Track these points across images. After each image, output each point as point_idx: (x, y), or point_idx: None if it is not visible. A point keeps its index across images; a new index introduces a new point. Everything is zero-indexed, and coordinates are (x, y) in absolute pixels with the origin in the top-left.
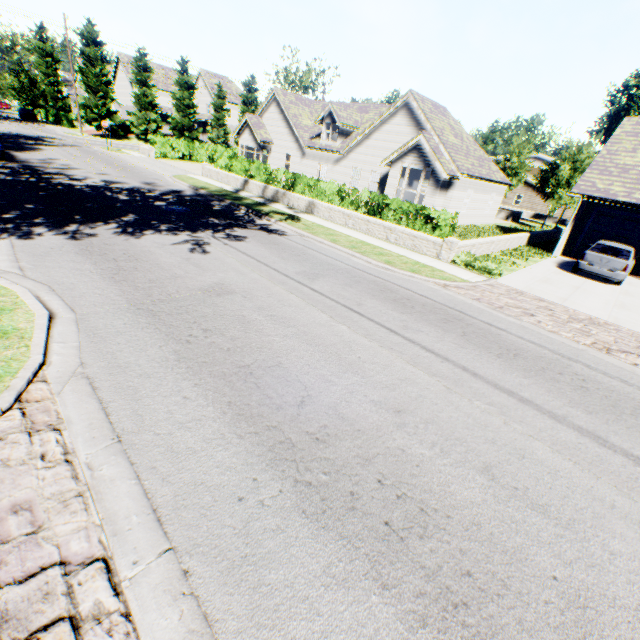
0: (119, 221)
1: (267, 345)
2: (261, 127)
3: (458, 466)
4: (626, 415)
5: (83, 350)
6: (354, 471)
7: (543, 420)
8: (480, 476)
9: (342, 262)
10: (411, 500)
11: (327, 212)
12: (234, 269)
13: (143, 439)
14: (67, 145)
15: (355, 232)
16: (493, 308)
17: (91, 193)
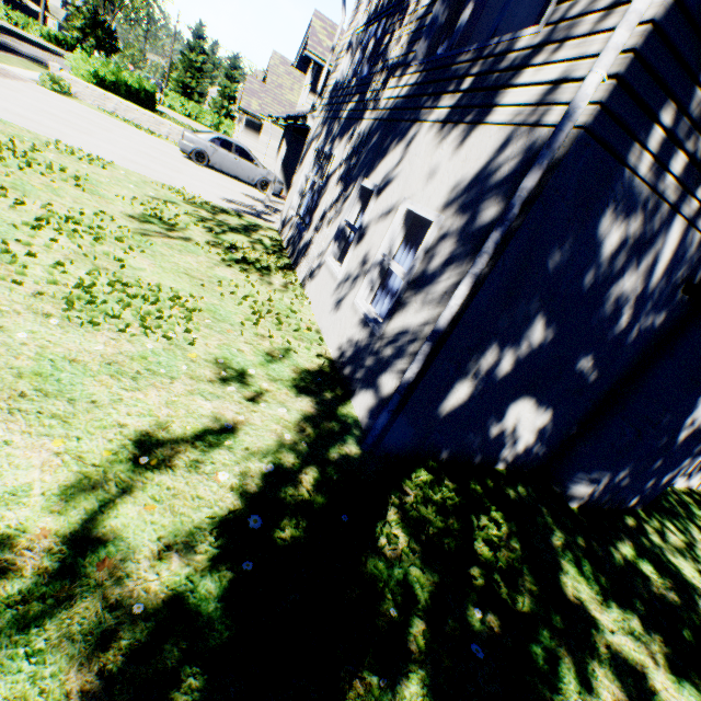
0: None
1: None
2: None
3: None
4: None
5: None
6: None
7: None
8: None
9: None
10: None
11: None
12: None
13: None
14: None
15: None
16: None
17: None
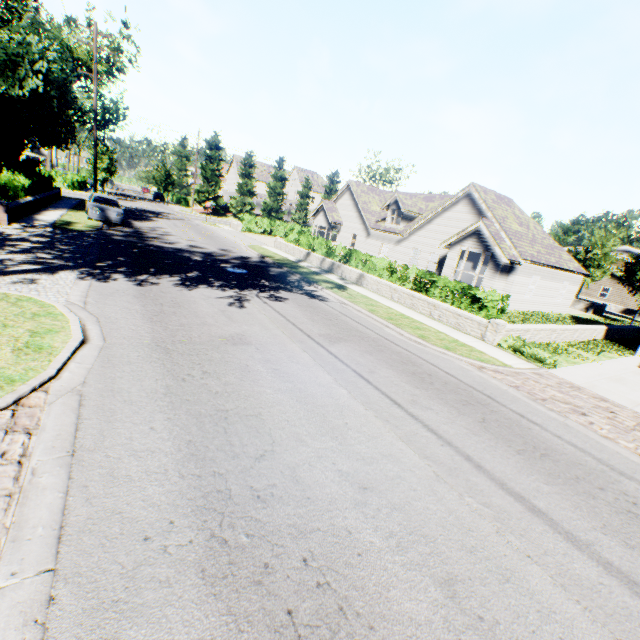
0: (183, 275)
1: (256, 395)
2: (334, 211)
3: (411, 568)
4: None
5: (92, 372)
6: (281, 541)
7: (555, 540)
8: (436, 588)
9: (372, 330)
10: (333, 593)
11: (375, 285)
12: (261, 324)
13: (93, 458)
14: (176, 218)
15: (399, 305)
16: (533, 399)
17: (174, 253)
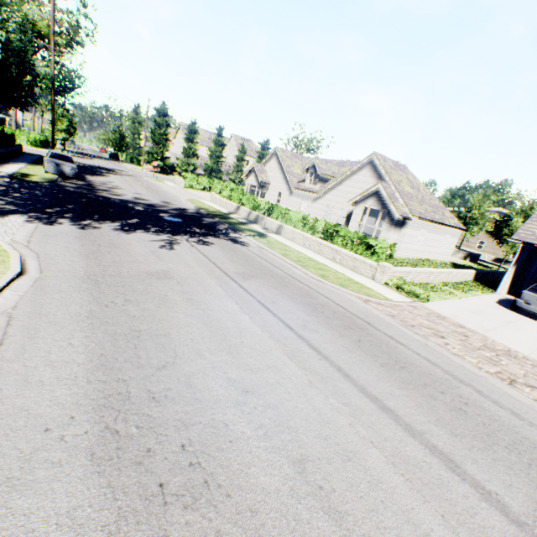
0: (124, 222)
1: (169, 319)
2: (263, 172)
3: (272, 451)
4: (499, 446)
5: (24, 298)
6: (166, 431)
7: (395, 430)
8: (289, 466)
9: (282, 270)
10: (201, 470)
11: (291, 234)
12: (185, 263)
13: (12, 367)
14: (127, 175)
15: (309, 251)
16: (404, 325)
17: (119, 203)
